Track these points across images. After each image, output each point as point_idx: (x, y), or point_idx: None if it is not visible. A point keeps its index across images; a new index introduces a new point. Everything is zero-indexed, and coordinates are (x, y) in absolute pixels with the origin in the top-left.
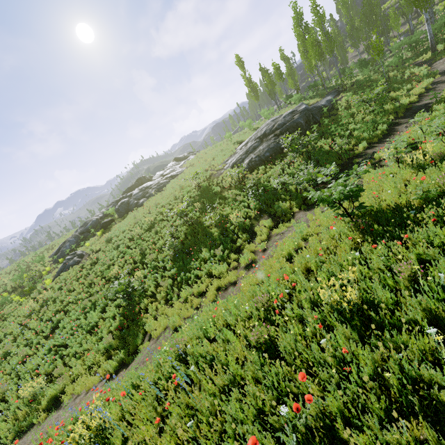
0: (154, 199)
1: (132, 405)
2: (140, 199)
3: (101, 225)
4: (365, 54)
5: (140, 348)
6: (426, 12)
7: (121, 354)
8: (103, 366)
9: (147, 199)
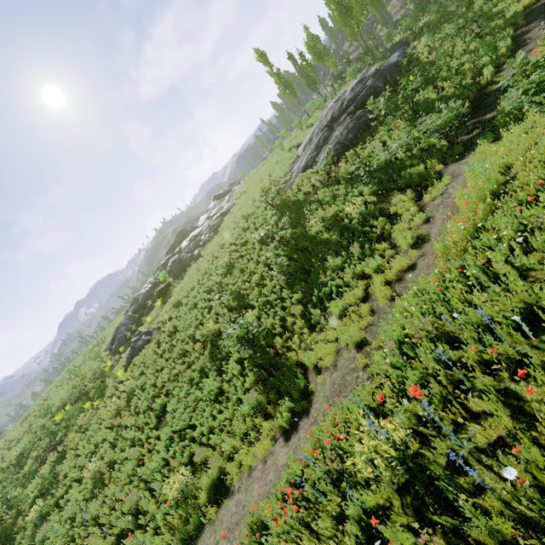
0: (213, 244)
1: (407, 418)
2: (194, 251)
3: (157, 294)
4: (408, 6)
5: (310, 387)
6: None
7: (288, 402)
8: (266, 426)
9: (202, 248)
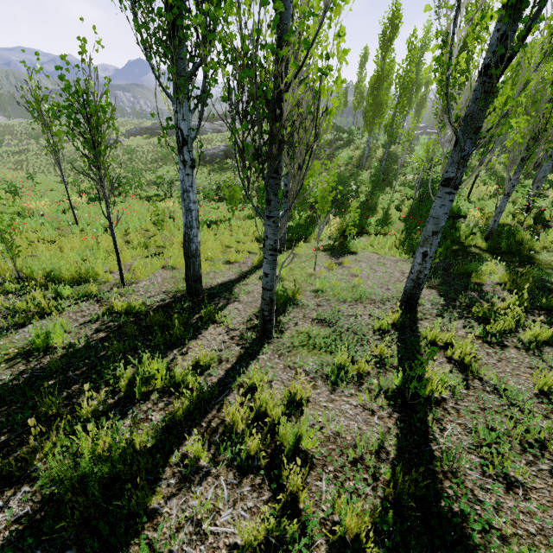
0: None
1: None
2: None
3: (151, 132)
4: None
5: None
6: (369, 133)
7: None
8: None
9: None
